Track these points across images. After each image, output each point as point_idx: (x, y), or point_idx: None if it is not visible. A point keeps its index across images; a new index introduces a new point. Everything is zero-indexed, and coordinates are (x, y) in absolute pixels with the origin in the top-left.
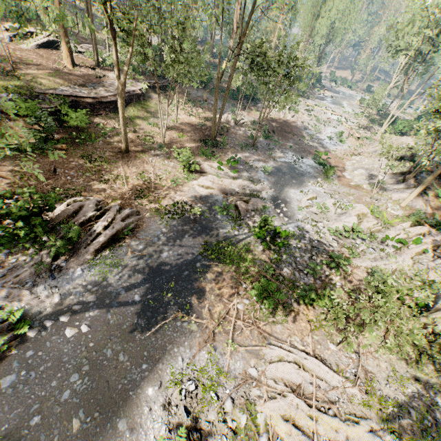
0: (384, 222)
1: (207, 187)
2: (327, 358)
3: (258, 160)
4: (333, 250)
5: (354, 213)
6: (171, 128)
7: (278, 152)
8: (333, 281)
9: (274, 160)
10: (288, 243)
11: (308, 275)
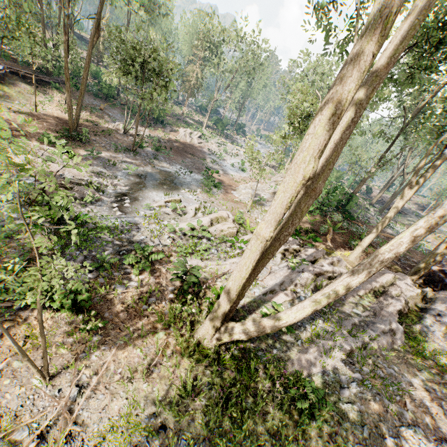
0: (247, 229)
1: (15, 166)
2: (6, 404)
3: (129, 163)
4: (160, 248)
5: (213, 217)
6: (22, 113)
7: (164, 163)
8: (128, 281)
9: (153, 167)
10: (91, 233)
11: (93, 272)
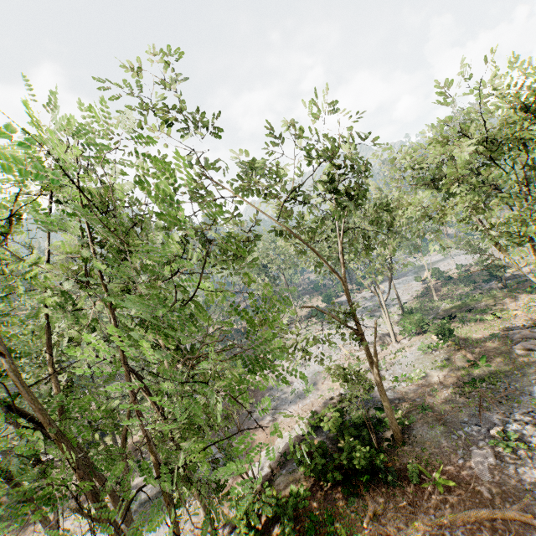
0: None
1: None
2: None
3: None
4: None
5: None
6: None
7: None
8: None
9: None
10: None
11: None
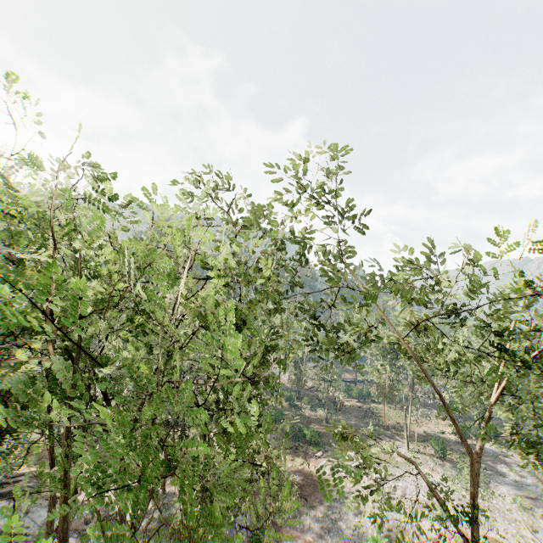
0: None
1: None
2: None
3: None
4: None
5: None
6: None
7: None
8: None
9: None
10: None
11: None
